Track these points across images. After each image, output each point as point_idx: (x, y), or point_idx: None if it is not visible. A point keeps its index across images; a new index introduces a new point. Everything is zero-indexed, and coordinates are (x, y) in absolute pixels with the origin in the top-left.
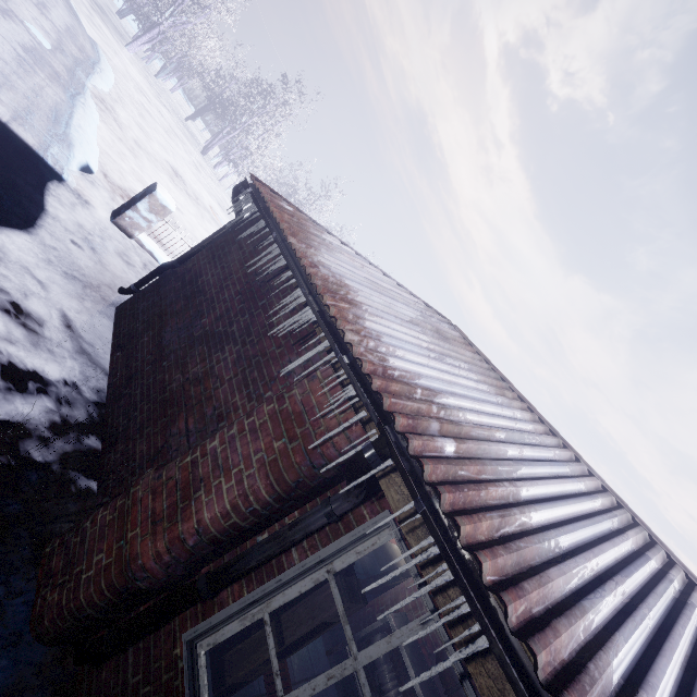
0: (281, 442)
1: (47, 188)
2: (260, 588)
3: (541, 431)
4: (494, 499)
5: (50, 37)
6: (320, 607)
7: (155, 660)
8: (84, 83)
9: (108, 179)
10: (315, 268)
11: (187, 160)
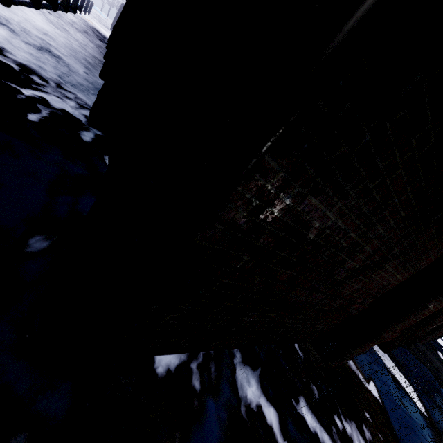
0: None
1: None
2: None
3: None
4: None
5: None
6: None
7: None
8: None
9: None
10: None
11: None
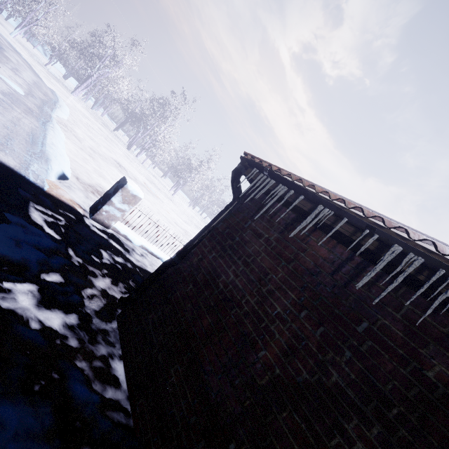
0: None
1: (31, 205)
2: None
3: None
4: None
5: (23, 87)
6: None
7: None
8: (50, 114)
9: (79, 180)
10: None
11: (122, 155)
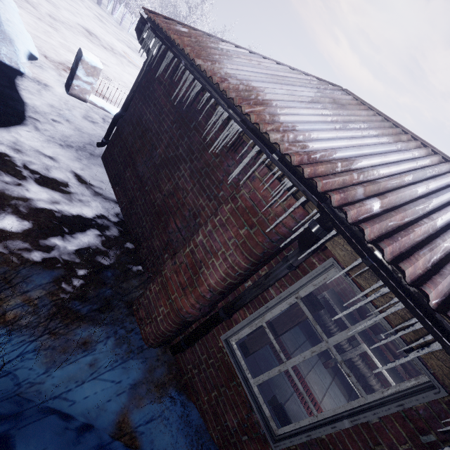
0: (244, 230)
1: (17, 85)
2: (256, 312)
3: (436, 161)
4: (419, 236)
5: None
6: (295, 315)
7: (210, 348)
8: None
9: (48, 59)
10: (225, 82)
11: (91, 16)
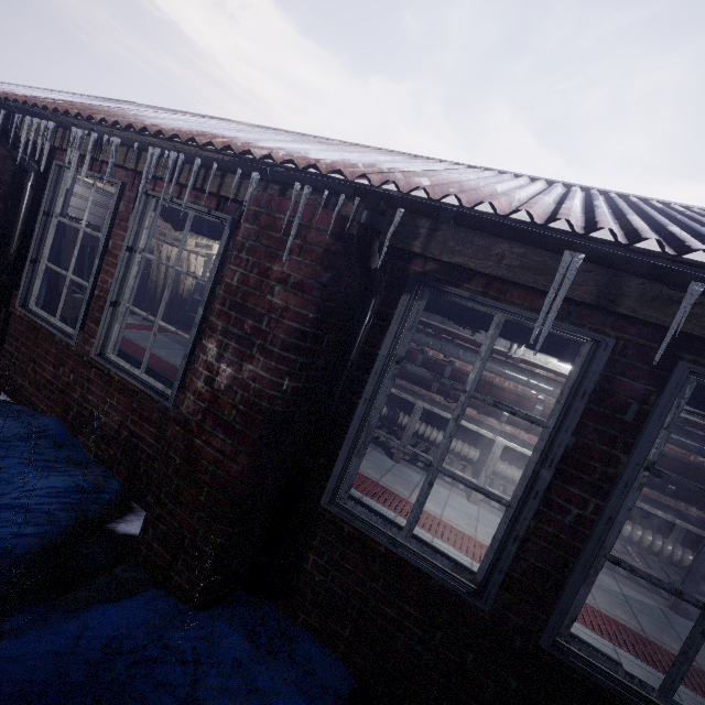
0: None
1: None
2: (30, 252)
3: None
4: None
5: None
6: (70, 239)
7: (16, 332)
8: None
9: None
10: None
11: None
